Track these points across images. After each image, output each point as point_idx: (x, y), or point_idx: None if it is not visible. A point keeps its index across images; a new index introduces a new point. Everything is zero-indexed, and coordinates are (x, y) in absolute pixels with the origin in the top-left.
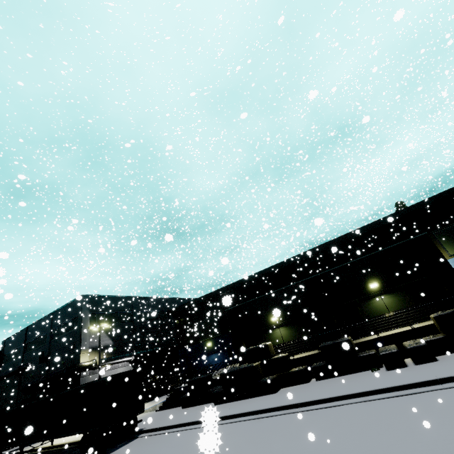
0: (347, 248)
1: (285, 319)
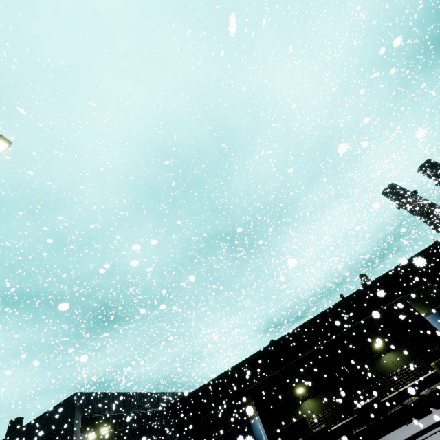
0: (340, 316)
1: (310, 389)
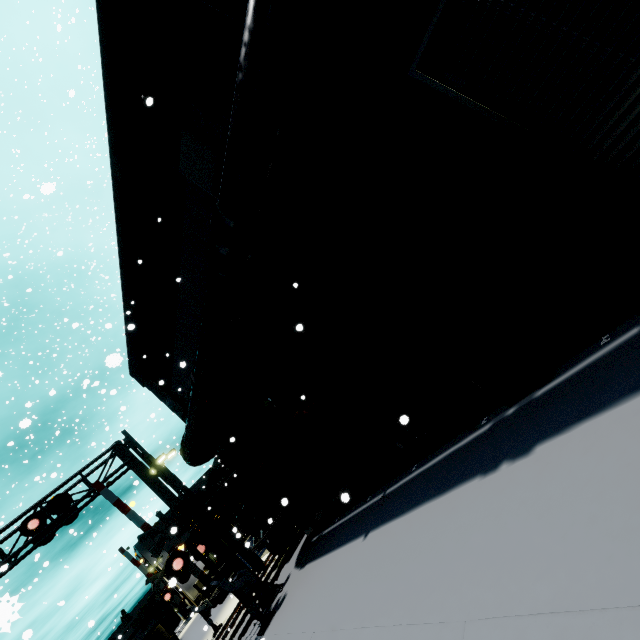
0: None
1: None
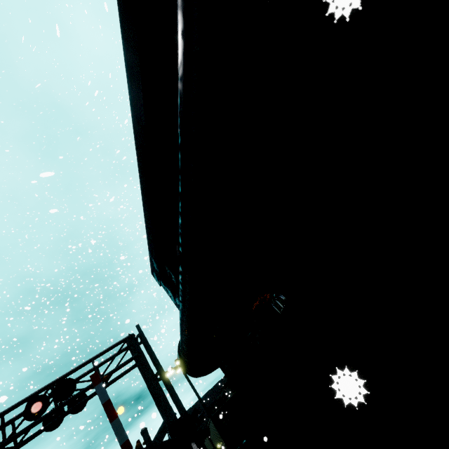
0: None
1: None
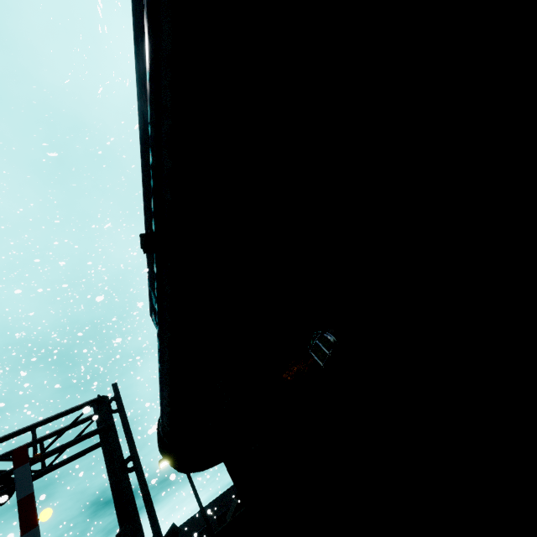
0: None
1: None
